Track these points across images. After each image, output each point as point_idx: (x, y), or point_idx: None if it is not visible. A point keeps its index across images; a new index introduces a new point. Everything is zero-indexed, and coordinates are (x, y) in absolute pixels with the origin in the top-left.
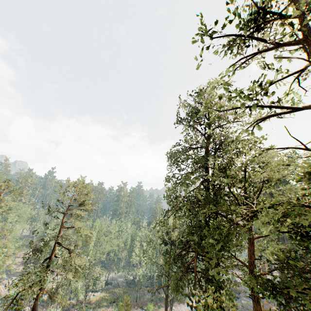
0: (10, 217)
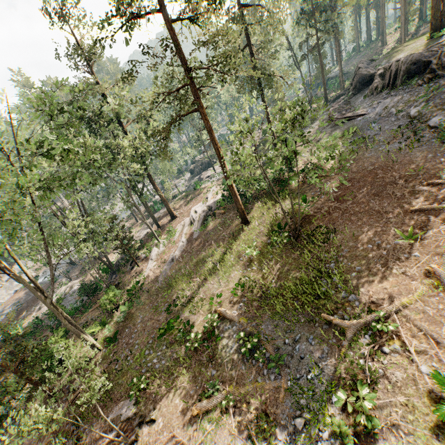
0: None
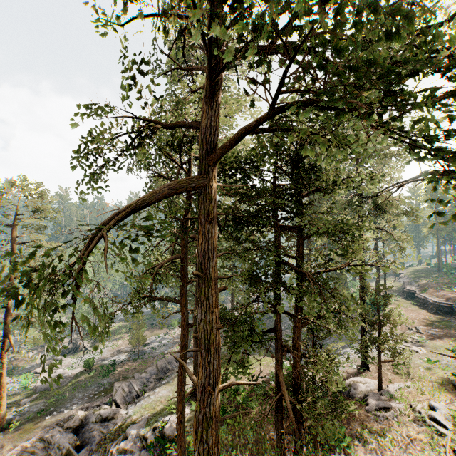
0: None
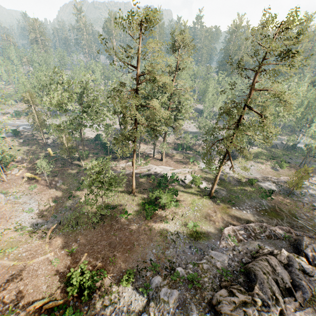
0: (183, 75)
